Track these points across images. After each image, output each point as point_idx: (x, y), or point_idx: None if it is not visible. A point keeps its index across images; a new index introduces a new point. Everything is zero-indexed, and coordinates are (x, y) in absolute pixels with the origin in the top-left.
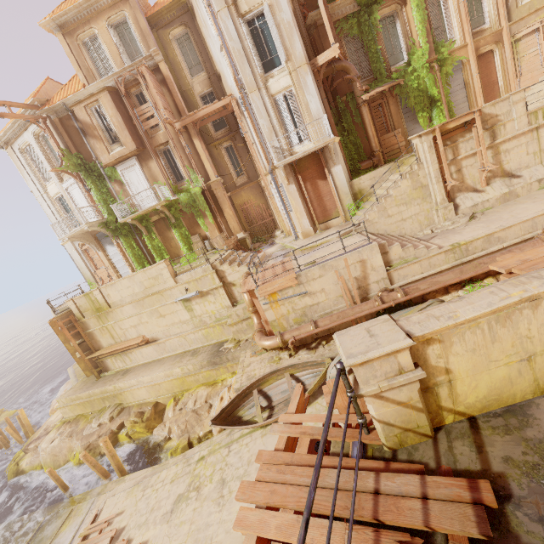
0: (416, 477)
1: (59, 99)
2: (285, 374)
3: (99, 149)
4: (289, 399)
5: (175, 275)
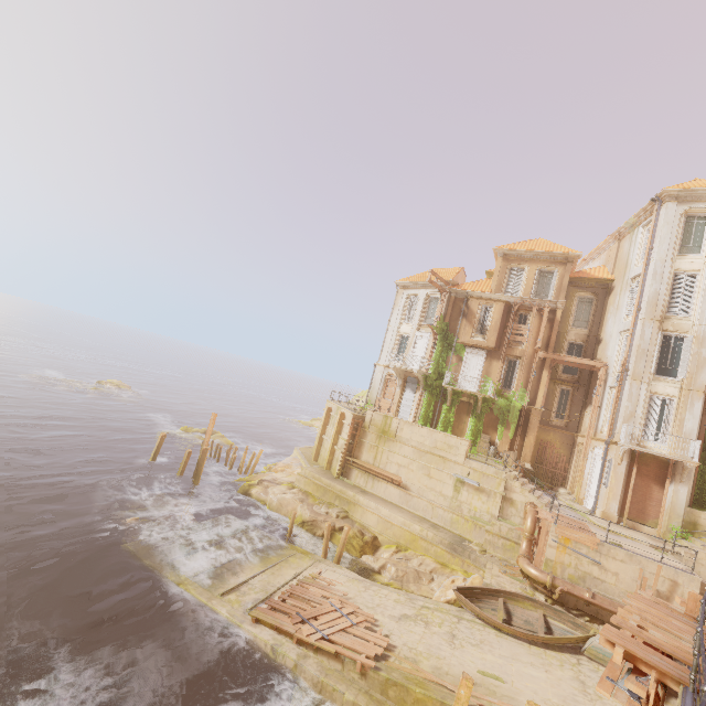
0: None
1: (467, 289)
2: (538, 609)
3: (466, 330)
4: (531, 632)
5: (467, 456)
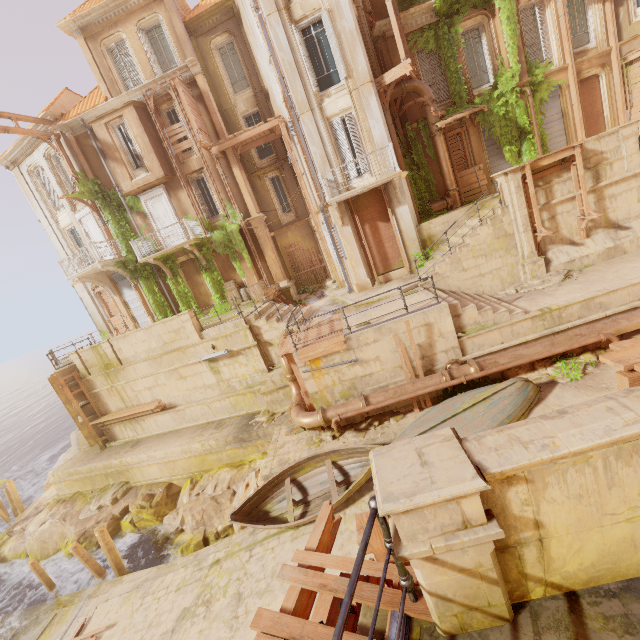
0: None
1: (75, 114)
2: (325, 461)
3: (120, 174)
4: (329, 494)
5: (201, 329)
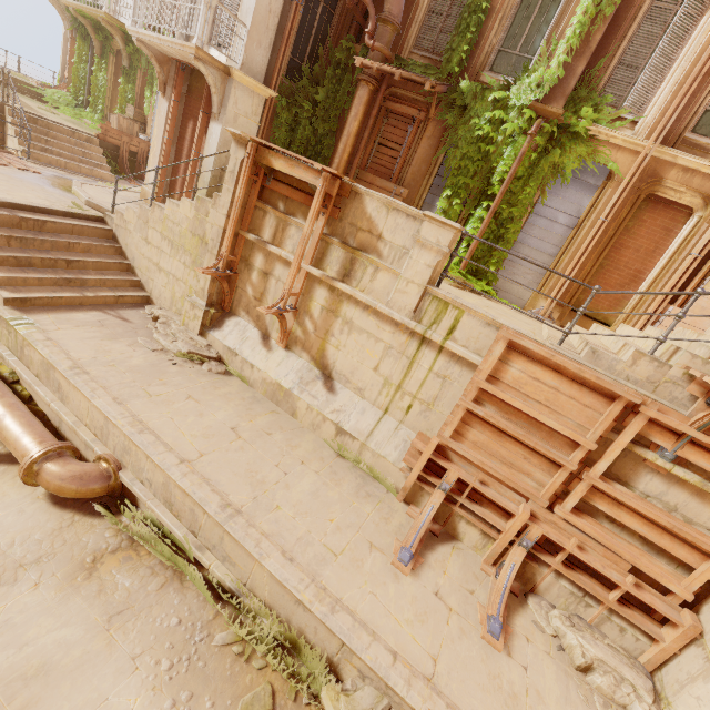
0: None
1: None
2: None
3: None
4: None
5: None
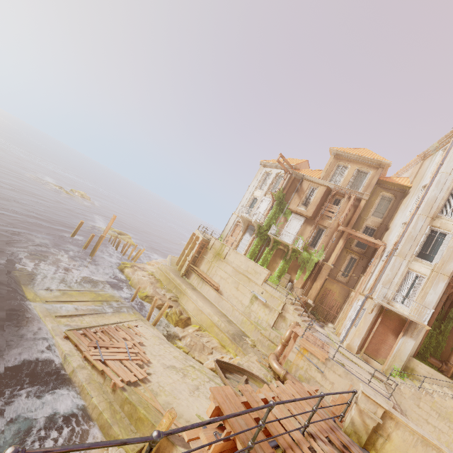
0: (351, 440)
1: (303, 173)
2: None
3: (295, 201)
4: None
5: (265, 282)
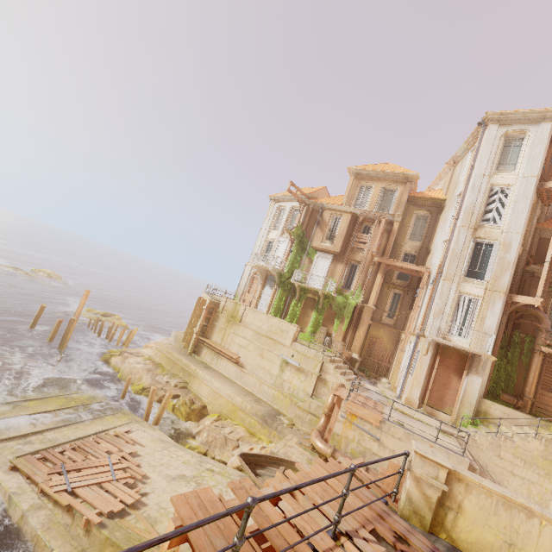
0: (410, 526)
1: (322, 201)
2: None
3: (318, 236)
4: None
5: (294, 340)
